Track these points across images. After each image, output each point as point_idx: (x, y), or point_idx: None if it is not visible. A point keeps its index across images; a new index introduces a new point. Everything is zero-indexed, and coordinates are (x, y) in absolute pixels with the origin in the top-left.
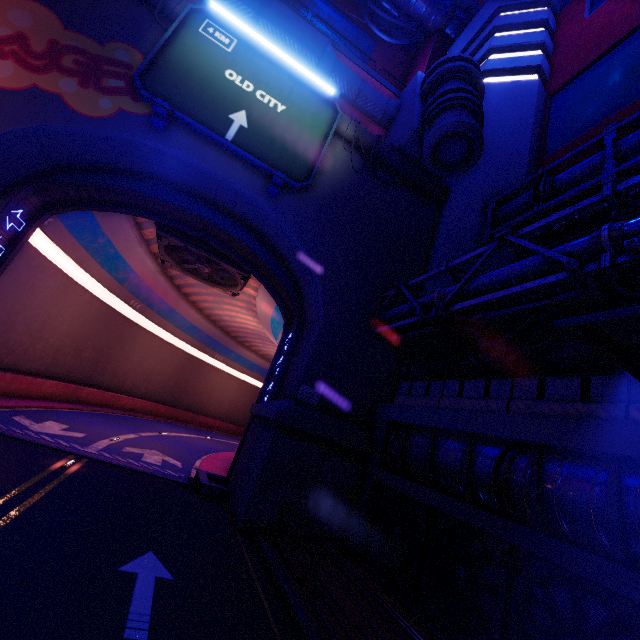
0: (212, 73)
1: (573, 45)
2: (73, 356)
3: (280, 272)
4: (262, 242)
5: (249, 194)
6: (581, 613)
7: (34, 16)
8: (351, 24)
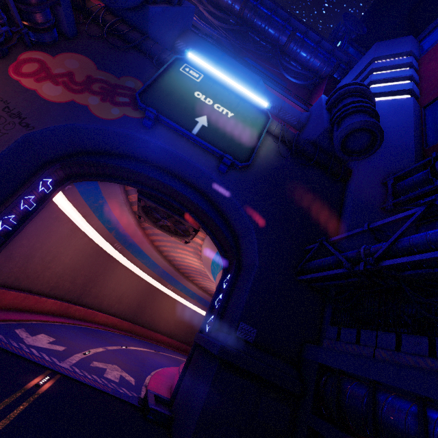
0: (186, 93)
1: (436, 75)
2: (70, 281)
3: (223, 227)
4: (211, 205)
5: (205, 170)
6: None
7: (80, 63)
8: (270, 75)
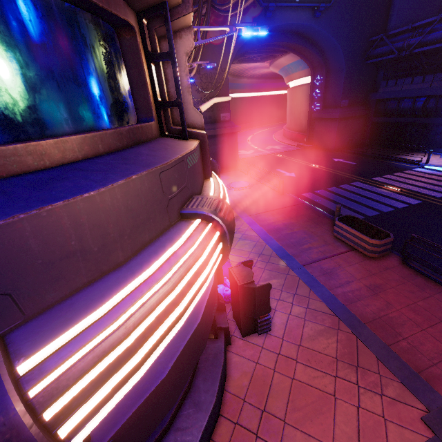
0: None
1: None
2: None
3: (314, 49)
4: (303, 38)
5: (307, 24)
6: (441, 130)
7: None
8: None
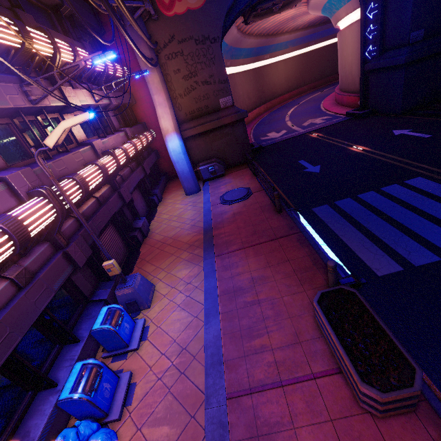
0: None
1: None
2: None
3: None
4: None
5: None
6: None
7: None
8: None
